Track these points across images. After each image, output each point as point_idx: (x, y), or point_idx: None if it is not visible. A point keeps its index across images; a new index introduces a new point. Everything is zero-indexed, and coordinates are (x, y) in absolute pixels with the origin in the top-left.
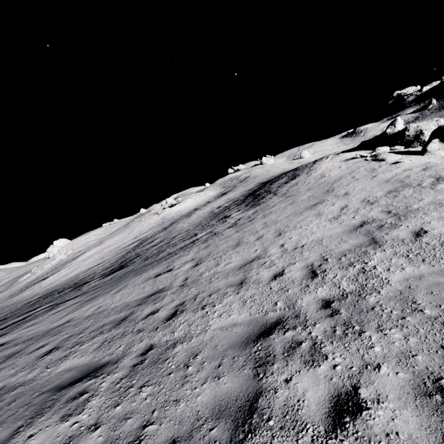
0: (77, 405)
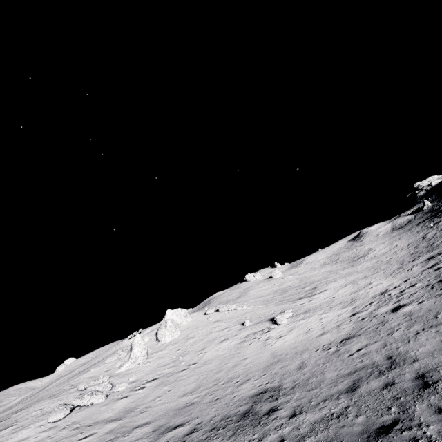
0: None
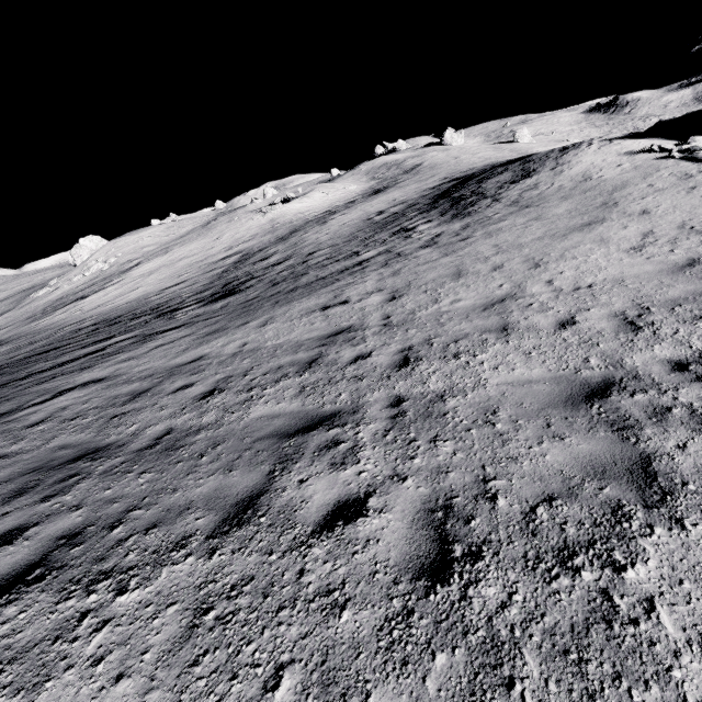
0: (342, 454)
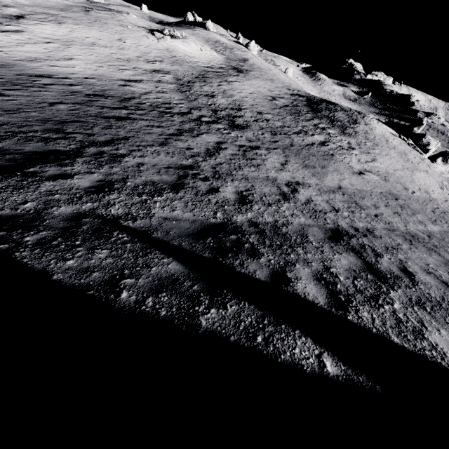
0: None
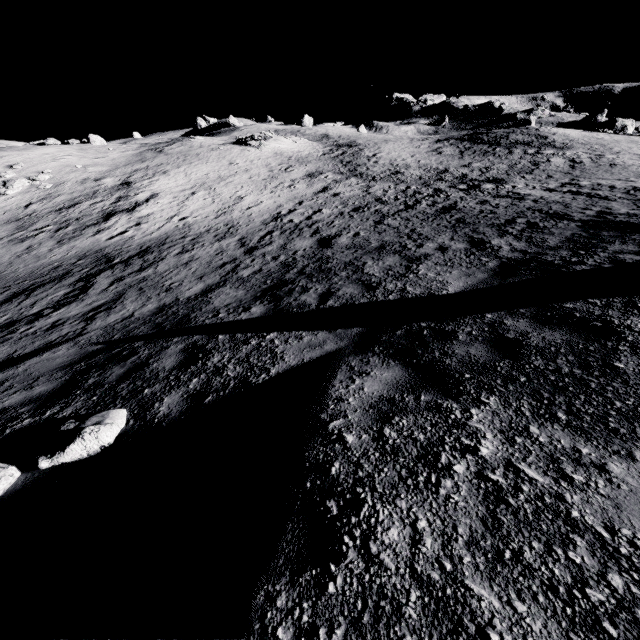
0: None
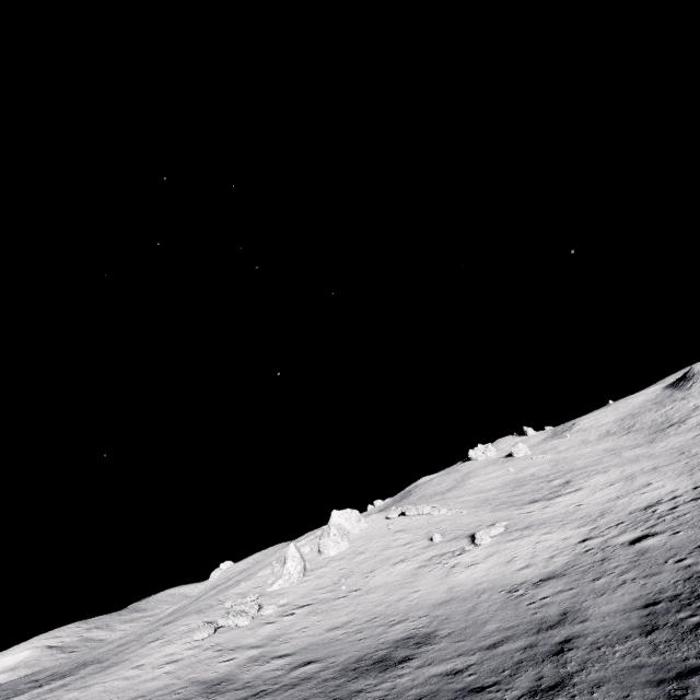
0: None
